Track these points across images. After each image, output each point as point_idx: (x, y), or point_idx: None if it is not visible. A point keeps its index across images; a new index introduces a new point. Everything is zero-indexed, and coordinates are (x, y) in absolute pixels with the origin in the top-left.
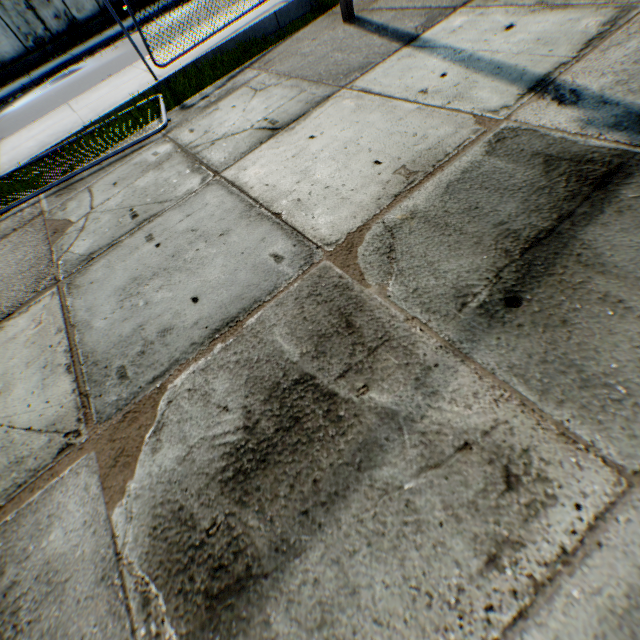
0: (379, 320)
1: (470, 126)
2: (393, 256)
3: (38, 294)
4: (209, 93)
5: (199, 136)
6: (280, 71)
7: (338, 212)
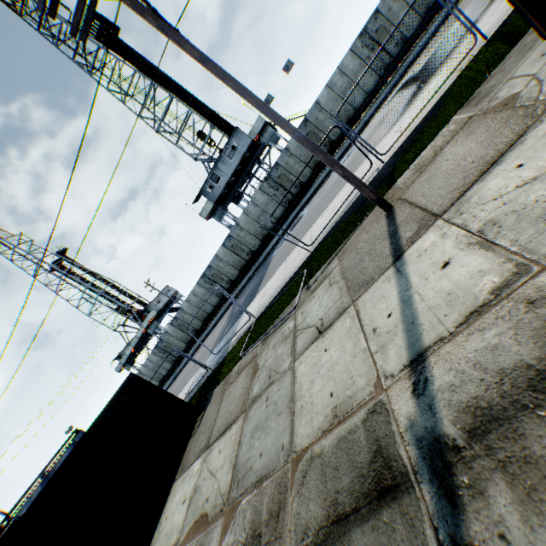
0: (284, 520)
1: (371, 385)
2: (304, 480)
3: (241, 413)
4: (318, 276)
5: (302, 320)
6: (343, 266)
7: (306, 428)
